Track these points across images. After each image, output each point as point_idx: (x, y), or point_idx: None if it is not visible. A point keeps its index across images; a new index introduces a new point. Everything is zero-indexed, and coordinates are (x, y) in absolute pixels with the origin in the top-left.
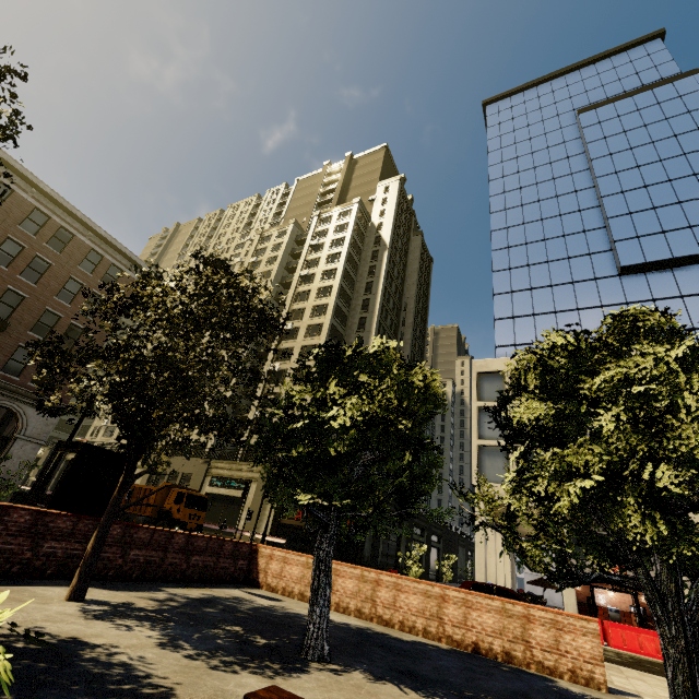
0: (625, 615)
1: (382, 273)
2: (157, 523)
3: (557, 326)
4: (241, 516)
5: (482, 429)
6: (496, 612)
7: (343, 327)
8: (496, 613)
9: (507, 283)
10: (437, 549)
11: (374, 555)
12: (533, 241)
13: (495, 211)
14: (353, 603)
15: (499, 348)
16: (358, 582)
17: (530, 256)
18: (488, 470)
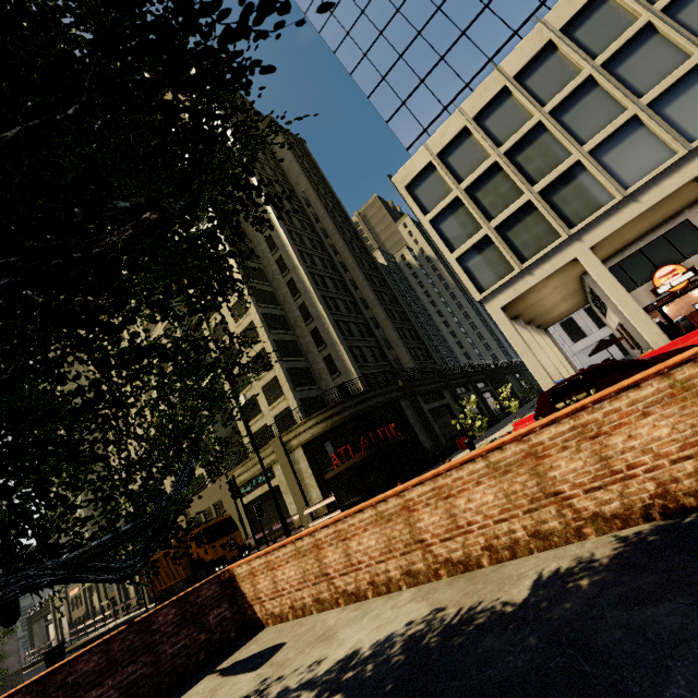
0: (692, 317)
1: (253, 179)
2: (196, 578)
3: (454, 71)
4: (288, 501)
5: (449, 241)
6: (663, 404)
7: (255, 261)
8: (664, 406)
9: (372, 73)
10: (489, 392)
11: (434, 440)
12: (368, 2)
13: (307, 7)
14: (393, 567)
15: (412, 148)
16: (380, 529)
17: (375, 21)
18: (483, 275)
